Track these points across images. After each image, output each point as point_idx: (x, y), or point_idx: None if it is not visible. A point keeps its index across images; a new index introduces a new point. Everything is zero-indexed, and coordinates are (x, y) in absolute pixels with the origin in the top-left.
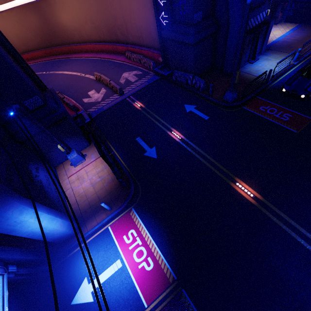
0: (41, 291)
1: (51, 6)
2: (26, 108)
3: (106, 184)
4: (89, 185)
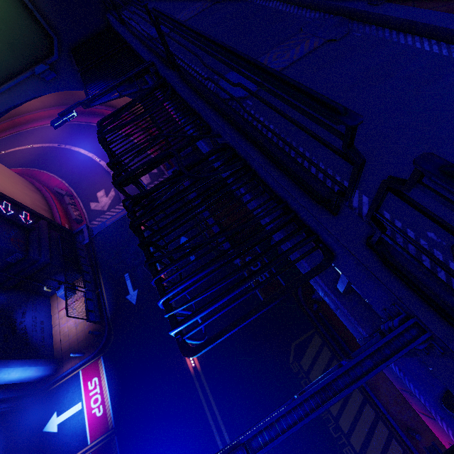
0: (24, 417)
1: None
2: (10, 262)
3: (86, 327)
4: (73, 325)
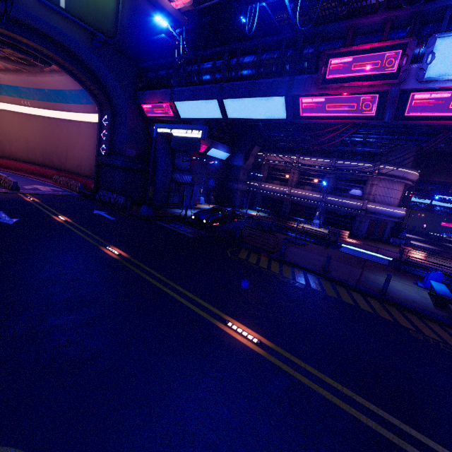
0: None
1: None
2: None
3: None
4: None
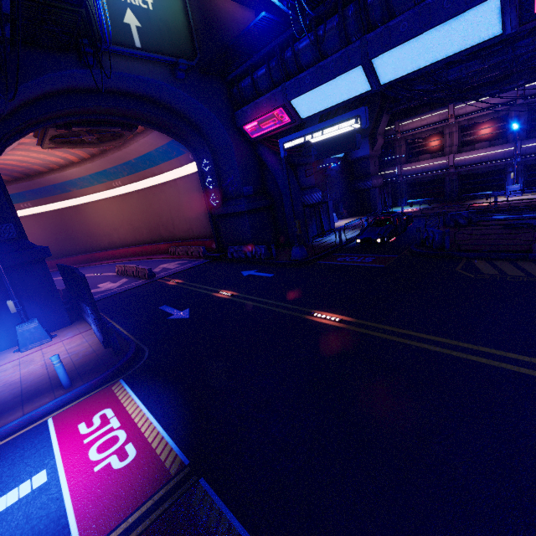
0: None
1: (81, 211)
2: None
3: (77, 358)
4: (38, 367)
